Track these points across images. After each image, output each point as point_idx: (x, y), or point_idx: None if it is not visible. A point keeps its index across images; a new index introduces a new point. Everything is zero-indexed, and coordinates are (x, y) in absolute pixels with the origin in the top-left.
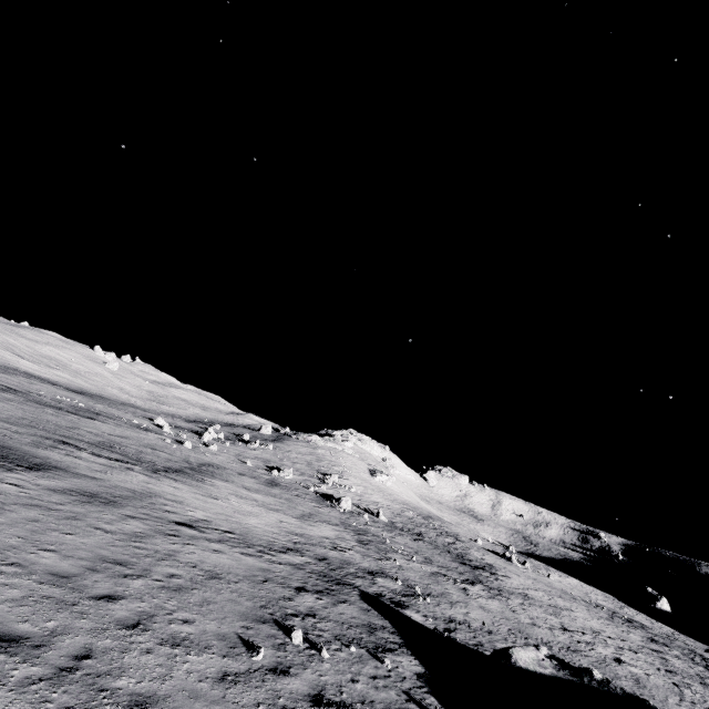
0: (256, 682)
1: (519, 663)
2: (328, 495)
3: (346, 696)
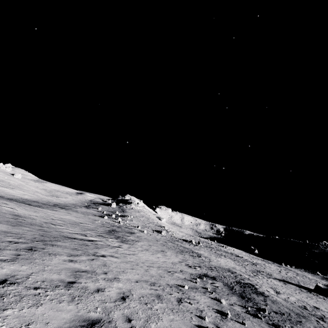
0: None
1: (322, 287)
2: (183, 239)
3: None
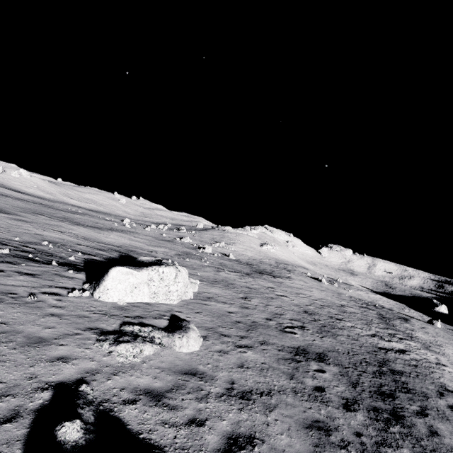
0: (4, 239)
1: (139, 259)
2: (203, 248)
3: (38, 248)
